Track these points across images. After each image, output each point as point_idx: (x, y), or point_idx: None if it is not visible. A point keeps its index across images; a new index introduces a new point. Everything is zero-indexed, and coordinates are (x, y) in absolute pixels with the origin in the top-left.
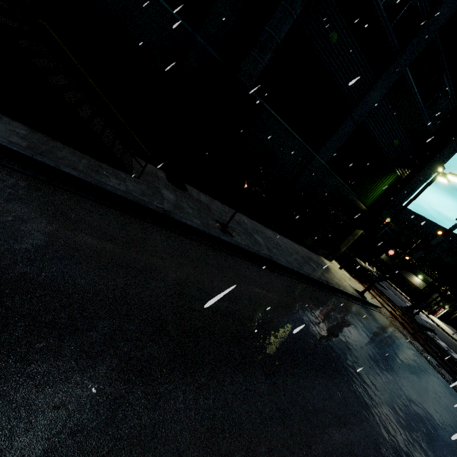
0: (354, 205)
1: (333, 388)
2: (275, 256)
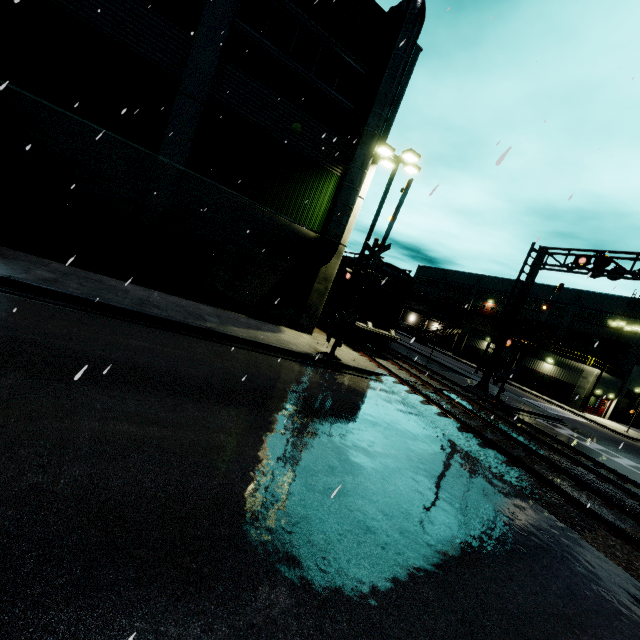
0: (291, 232)
1: None
2: (48, 284)
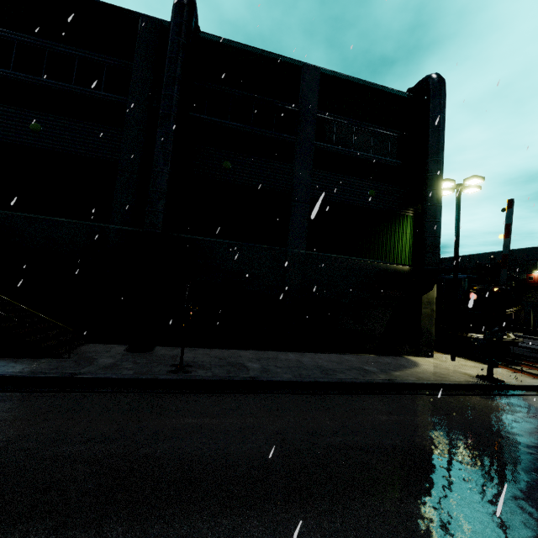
0: (389, 272)
1: (256, 531)
2: (270, 375)
